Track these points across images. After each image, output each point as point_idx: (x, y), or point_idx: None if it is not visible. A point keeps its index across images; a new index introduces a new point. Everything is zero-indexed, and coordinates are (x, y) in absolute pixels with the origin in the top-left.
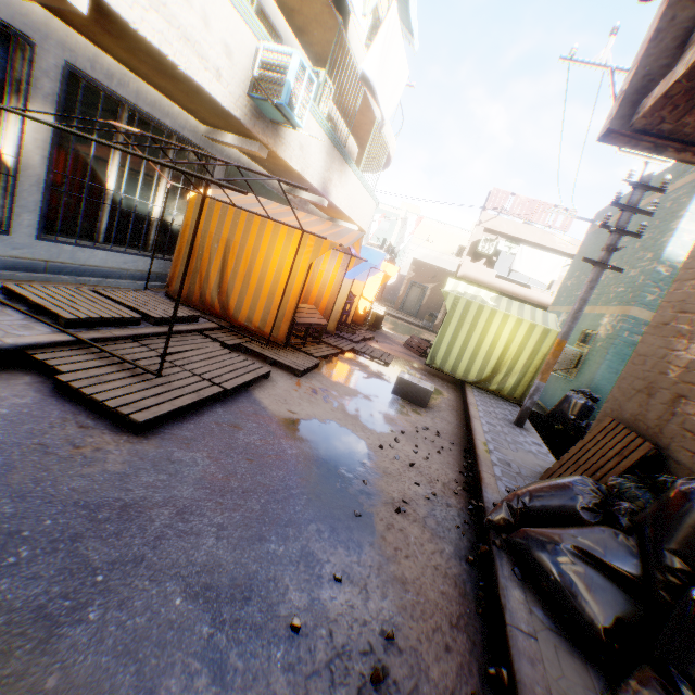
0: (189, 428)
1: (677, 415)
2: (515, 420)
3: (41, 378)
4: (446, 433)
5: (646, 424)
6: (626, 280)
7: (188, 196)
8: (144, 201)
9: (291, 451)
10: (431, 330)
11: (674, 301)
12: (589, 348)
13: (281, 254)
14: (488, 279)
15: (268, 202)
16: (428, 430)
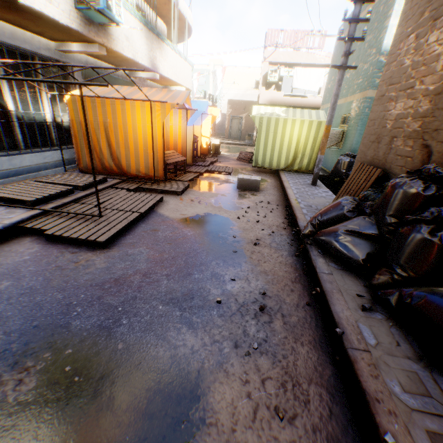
0: (130, 238)
1: (392, 148)
2: (311, 183)
3: (36, 237)
4: (273, 201)
5: (378, 159)
6: (362, 73)
7: (65, 99)
8: (38, 112)
9: (190, 233)
10: (252, 145)
11: (386, 79)
12: (347, 126)
13: (142, 122)
14: (279, 99)
15: (120, 88)
16: (262, 202)
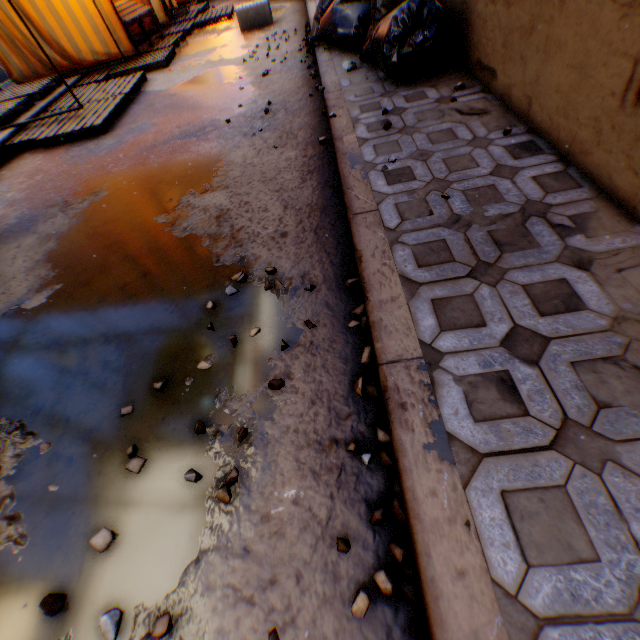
0: (128, 120)
1: None
2: None
3: (33, 152)
4: (291, 30)
5: None
6: None
7: None
8: None
9: (190, 95)
10: None
11: None
12: None
13: None
14: None
15: None
16: (277, 37)
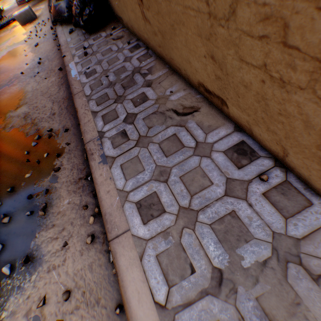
0: None
1: None
2: None
3: None
4: (47, 19)
5: None
6: None
7: None
8: None
9: (2, 65)
10: None
11: None
12: None
13: None
14: None
15: None
16: (40, 24)
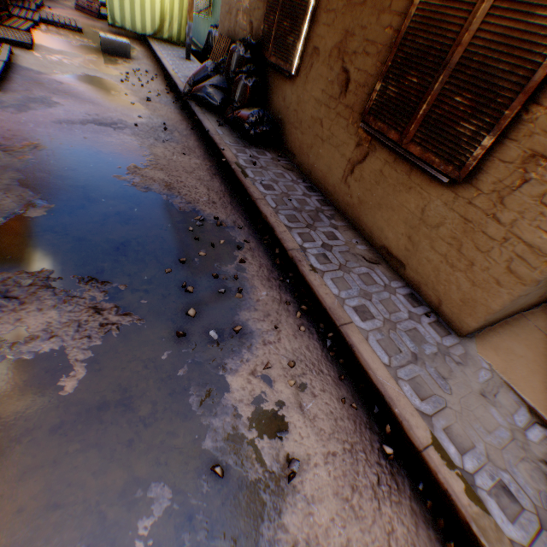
0: (18, 87)
1: (238, 23)
2: (185, 57)
3: None
4: (151, 72)
5: (232, 32)
6: None
7: None
8: None
9: (81, 89)
10: None
11: None
12: None
13: None
14: None
15: None
16: (140, 72)
